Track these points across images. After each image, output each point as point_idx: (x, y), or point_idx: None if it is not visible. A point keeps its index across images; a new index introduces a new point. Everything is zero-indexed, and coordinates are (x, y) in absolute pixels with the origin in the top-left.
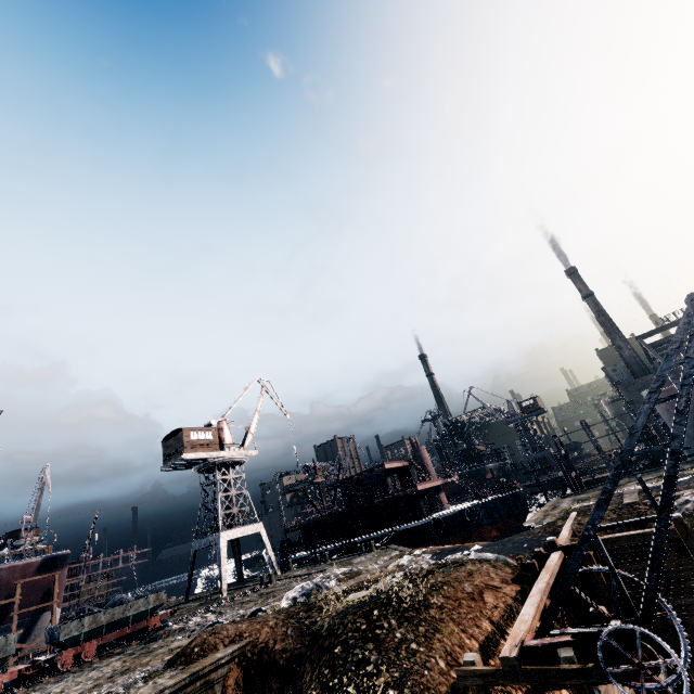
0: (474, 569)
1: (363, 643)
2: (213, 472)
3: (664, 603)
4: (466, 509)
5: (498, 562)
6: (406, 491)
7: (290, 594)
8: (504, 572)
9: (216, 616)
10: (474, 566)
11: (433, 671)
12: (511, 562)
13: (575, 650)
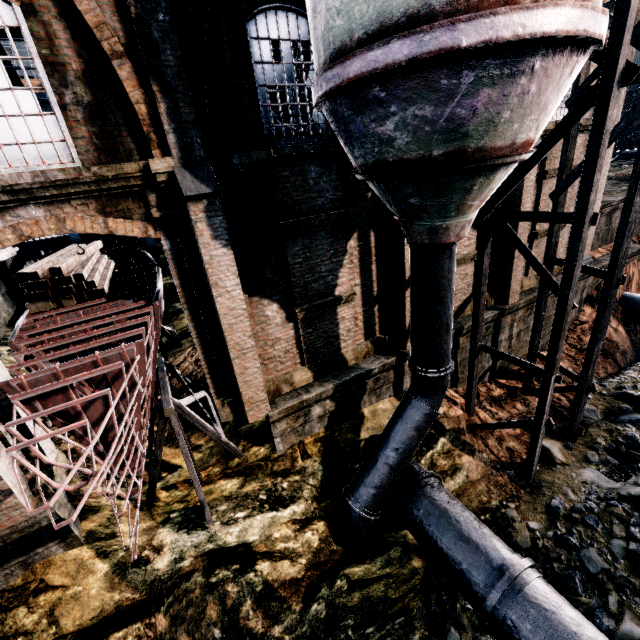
0: None
1: None
2: None
3: None
4: None
5: None
6: None
7: None
8: None
9: None
10: None
11: None
12: None
13: None
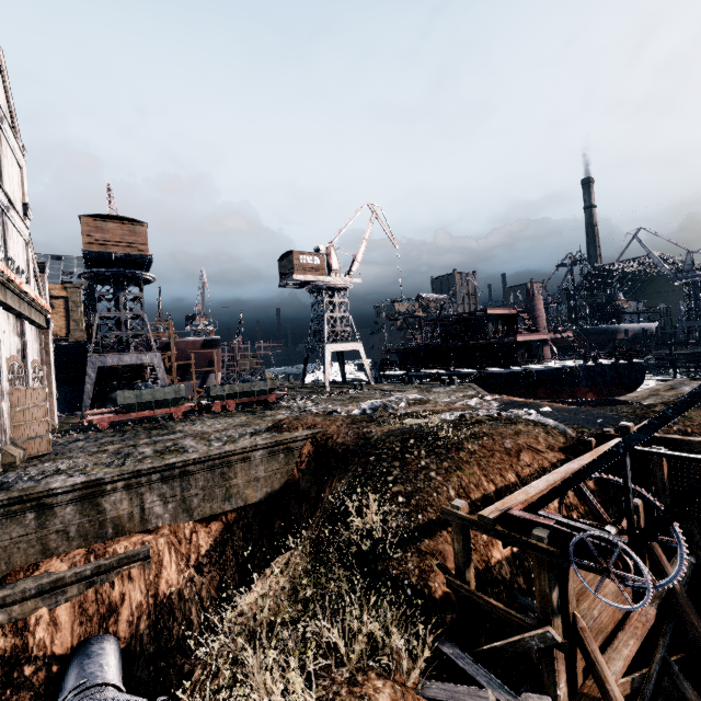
0: (523, 430)
1: (392, 460)
2: (320, 294)
3: (677, 533)
4: (565, 368)
5: (555, 429)
6: (504, 339)
7: (362, 406)
8: (555, 440)
9: (313, 404)
10: (525, 427)
11: (441, 496)
12: (569, 433)
13: (551, 533)
